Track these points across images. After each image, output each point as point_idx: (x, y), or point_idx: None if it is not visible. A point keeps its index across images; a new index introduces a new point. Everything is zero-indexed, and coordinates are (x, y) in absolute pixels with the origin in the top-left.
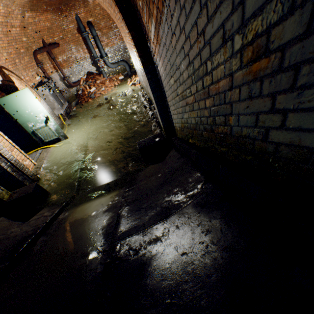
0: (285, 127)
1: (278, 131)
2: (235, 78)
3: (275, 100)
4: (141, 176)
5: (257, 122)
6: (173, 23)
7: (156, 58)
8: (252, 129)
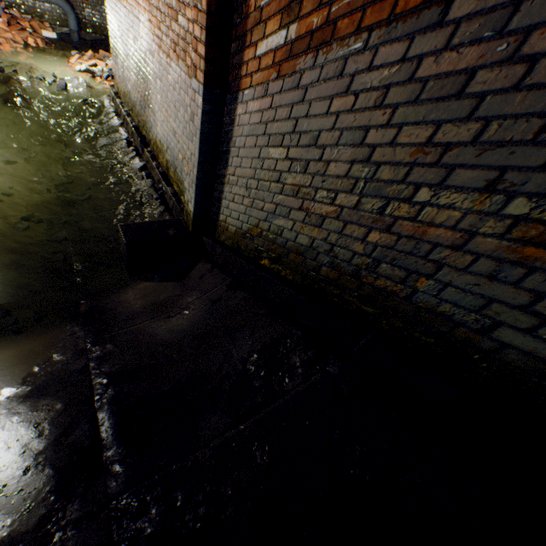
0: (535, 334)
1: (517, 333)
2: (478, 242)
3: (540, 301)
4: (127, 306)
5: (484, 309)
6: (366, 79)
7: (247, 87)
8: (465, 312)
